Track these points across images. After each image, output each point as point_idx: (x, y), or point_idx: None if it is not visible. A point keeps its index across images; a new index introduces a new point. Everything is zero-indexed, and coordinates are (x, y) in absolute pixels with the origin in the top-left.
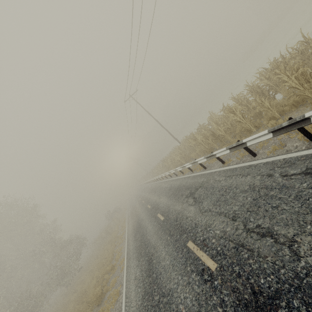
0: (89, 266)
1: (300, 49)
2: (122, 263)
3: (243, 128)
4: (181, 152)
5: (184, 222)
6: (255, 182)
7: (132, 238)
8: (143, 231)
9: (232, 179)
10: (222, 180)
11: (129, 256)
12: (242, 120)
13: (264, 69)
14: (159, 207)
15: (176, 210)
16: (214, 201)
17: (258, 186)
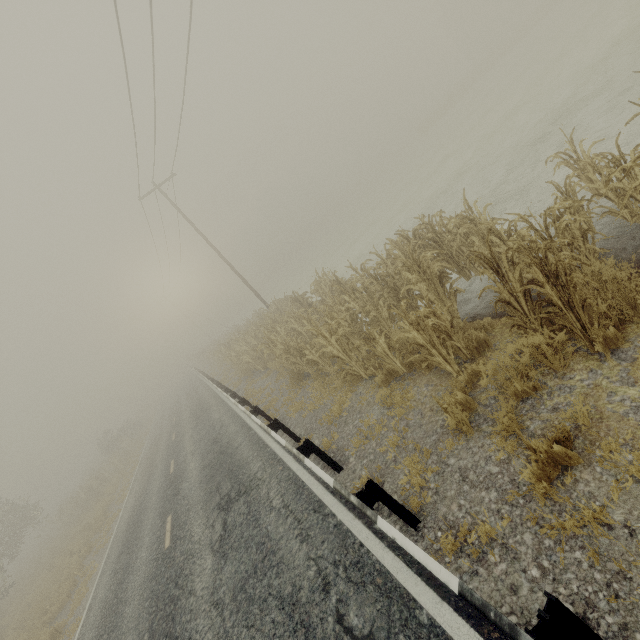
0: (32, 586)
1: (458, 231)
2: (72, 634)
3: (344, 372)
4: (257, 344)
5: (182, 606)
6: (303, 583)
7: (114, 558)
8: (132, 555)
9: (286, 525)
10: (274, 510)
11: (87, 623)
12: (343, 355)
13: (404, 238)
14: (180, 491)
15: (191, 538)
16: (238, 580)
17: (300, 610)
